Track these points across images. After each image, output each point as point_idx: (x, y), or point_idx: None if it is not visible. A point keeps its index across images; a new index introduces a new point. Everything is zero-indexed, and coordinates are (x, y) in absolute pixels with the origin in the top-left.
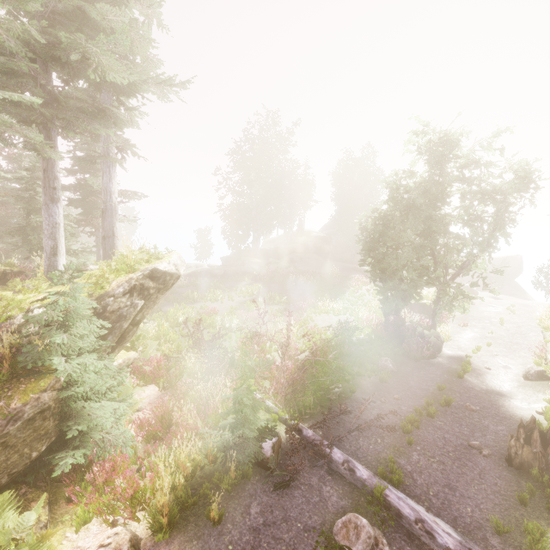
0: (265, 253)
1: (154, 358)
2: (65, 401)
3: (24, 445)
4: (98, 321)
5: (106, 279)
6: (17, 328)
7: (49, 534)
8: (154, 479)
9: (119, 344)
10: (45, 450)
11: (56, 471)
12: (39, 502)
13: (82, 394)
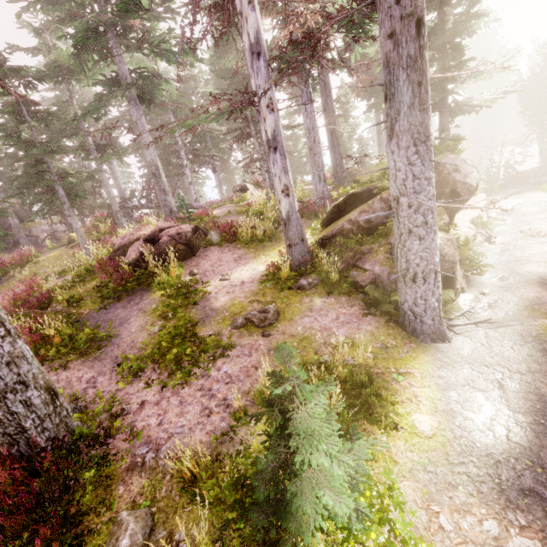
0: None
1: None
2: None
3: None
4: None
5: None
6: None
7: None
8: None
9: None
10: None
11: None
12: None
13: None
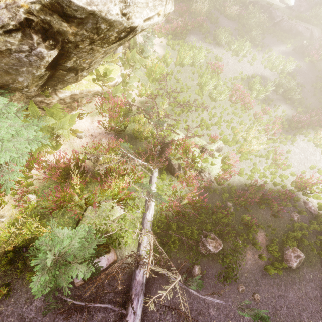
0: None
1: (120, 97)
2: None
3: None
4: None
5: None
6: None
7: None
8: None
9: (58, 81)
10: None
11: None
12: None
13: None
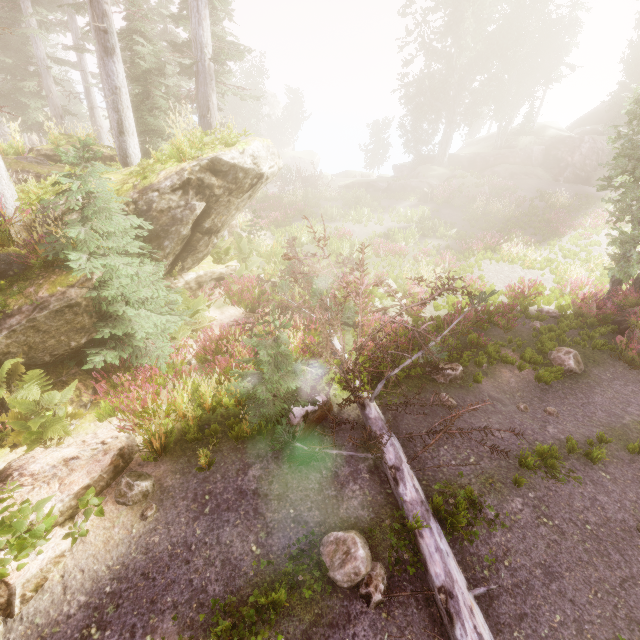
0: (455, 162)
1: (247, 278)
2: (99, 302)
3: (60, 333)
4: (131, 220)
5: (152, 167)
6: (60, 215)
7: (81, 414)
8: (169, 402)
9: (190, 253)
10: (88, 343)
11: (88, 364)
12: (70, 386)
13: (116, 298)
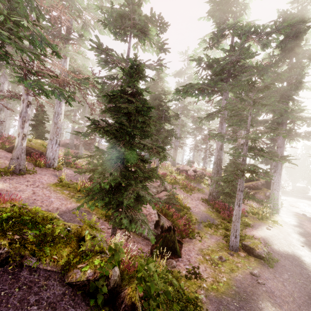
0: None
1: None
2: None
3: None
4: None
5: None
6: None
7: None
8: None
9: None
10: None
11: None
12: None
13: None
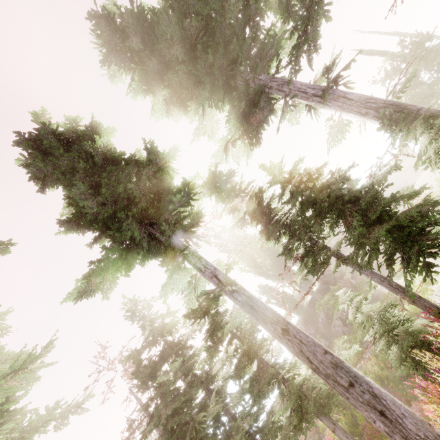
0: (321, 292)
1: None
2: None
3: None
4: None
5: None
6: None
7: None
8: None
9: None
10: None
11: None
12: None
13: None
